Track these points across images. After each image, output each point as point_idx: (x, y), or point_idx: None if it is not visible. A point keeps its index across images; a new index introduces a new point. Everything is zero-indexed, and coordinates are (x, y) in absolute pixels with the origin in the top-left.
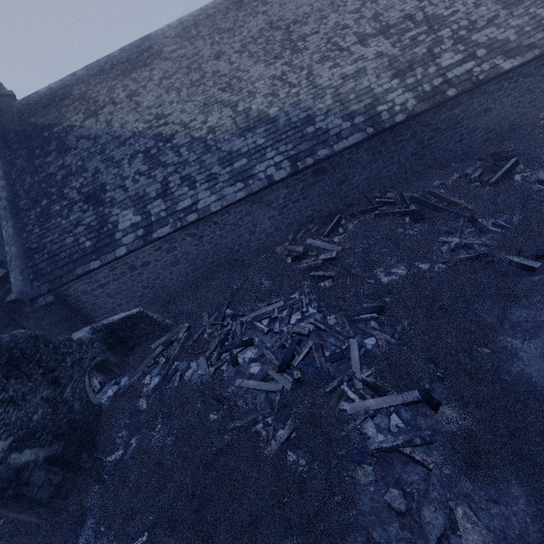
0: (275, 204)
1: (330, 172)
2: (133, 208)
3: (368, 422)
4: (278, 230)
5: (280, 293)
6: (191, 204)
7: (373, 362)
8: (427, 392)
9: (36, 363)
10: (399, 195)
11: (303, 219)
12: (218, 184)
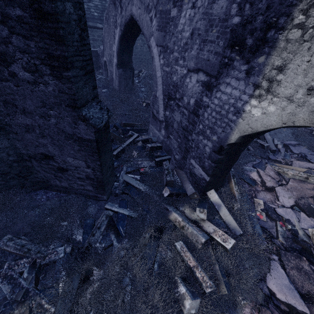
0: None
1: None
2: None
3: None
4: None
5: None
6: None
7: None
8: None
9: None
10: None
11: None
12: None
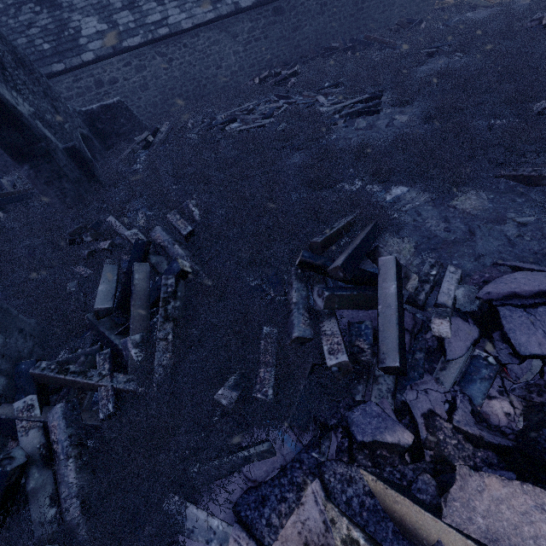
0: (240, 38)
1: (287, 15)
2: (96, 16)
3: (337, 115)
4: (242, 70)
5: (252, 100)
6: (161, 19)
7: (336, 94)
8: (374, 94)
9: (35, 79)
10: (342, 39)
11: (263, 63)
12: (188, 4)
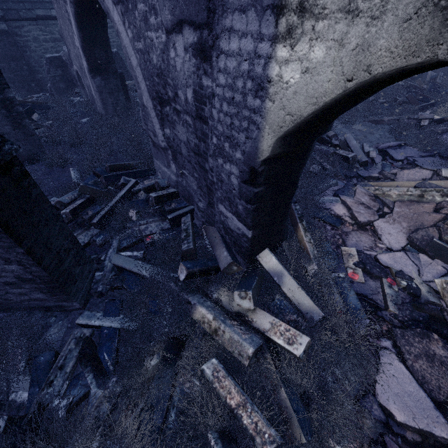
0: None
1: None
2: None
3: None
4: None
5: None
6: None
7: None
8: None
9: None
10: None
11: None
12: None
